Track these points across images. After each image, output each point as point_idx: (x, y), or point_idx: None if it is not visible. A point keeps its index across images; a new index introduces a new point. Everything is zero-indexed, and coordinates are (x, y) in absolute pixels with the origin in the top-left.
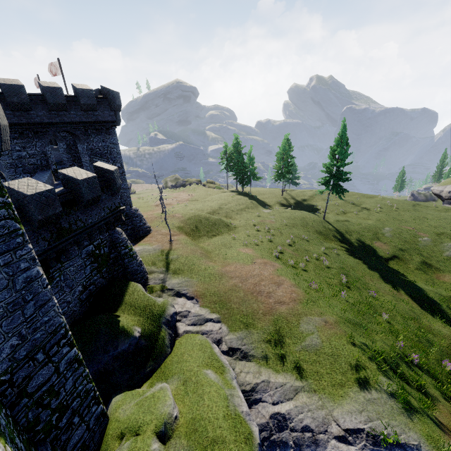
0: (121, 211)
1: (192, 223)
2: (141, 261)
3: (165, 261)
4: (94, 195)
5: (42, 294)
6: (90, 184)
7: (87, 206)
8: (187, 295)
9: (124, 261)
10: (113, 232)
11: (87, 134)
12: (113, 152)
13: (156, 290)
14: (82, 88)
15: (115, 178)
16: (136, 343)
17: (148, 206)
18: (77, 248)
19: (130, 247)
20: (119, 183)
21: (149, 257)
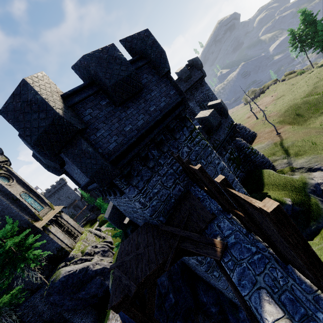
0: (235, 126)
1: (290, 113)
2: (263, 155)
3: (282, 150)
4: (217, 122)
5: (229, 176)
6: (213, 116)
7: (216, 130)
8: (322, 168)
9: (250, 158)
10: (235, 142)
11: (192, 94)
12: (209, 95)
13: (286, 172)
14: (180, 70)
15: (223, 106)
16: (291, 209)
17: (241, 121)
18: (221, 157)
19: (250, 147)
20: (226, 108)
21: (266, 151)
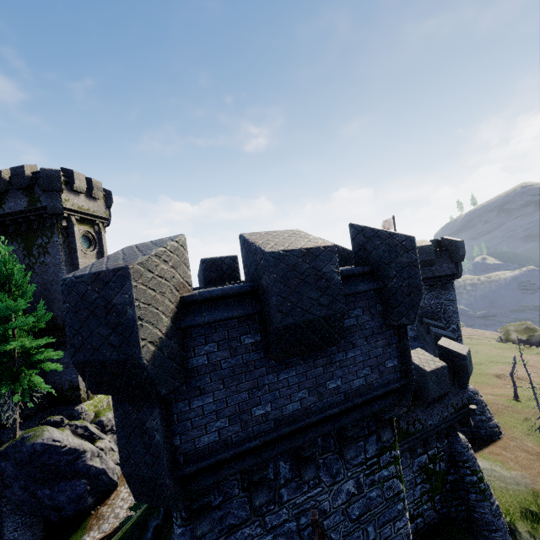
0: (469, 412)
1: None
2: (498, 507)
3: None
4: (440, 391)
5: None
6: (438, 376)
7: (429, 404)
8: None
9: (468, 494)
10: (453, 440)
11: None
12: (448, 310)
13: None
14: (421, 245)
15: (467, 365)
16: None
17: (480, 373)
18: (409, 455)
19: (479, 474)
20: (470, 371)
21: (507, 495)
